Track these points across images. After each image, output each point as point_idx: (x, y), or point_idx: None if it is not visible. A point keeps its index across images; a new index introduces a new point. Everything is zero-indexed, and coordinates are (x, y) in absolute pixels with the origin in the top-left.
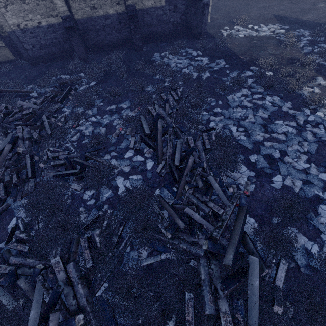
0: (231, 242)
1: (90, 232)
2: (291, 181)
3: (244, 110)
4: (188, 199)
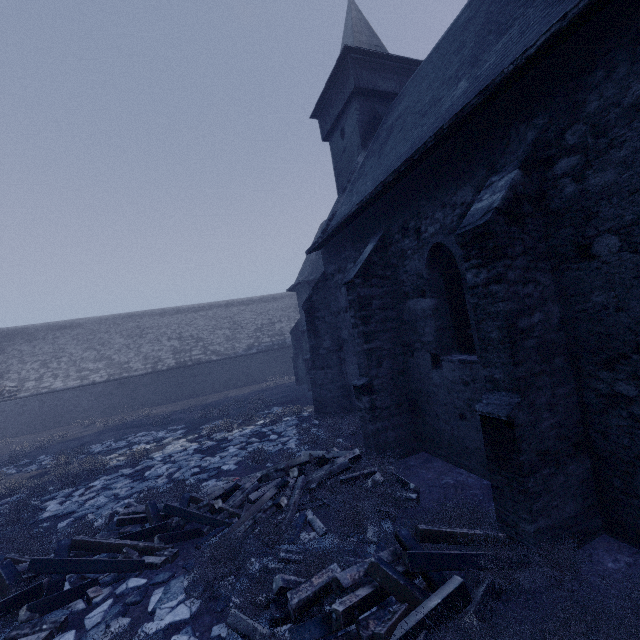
0: (290, 465)
1: (277, 630)
2: (232, 460)
3: (99, 497)
4: (235, 509)
